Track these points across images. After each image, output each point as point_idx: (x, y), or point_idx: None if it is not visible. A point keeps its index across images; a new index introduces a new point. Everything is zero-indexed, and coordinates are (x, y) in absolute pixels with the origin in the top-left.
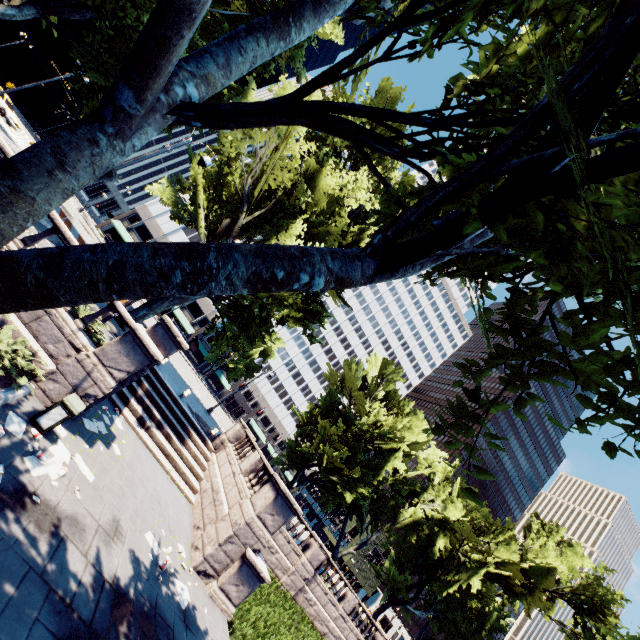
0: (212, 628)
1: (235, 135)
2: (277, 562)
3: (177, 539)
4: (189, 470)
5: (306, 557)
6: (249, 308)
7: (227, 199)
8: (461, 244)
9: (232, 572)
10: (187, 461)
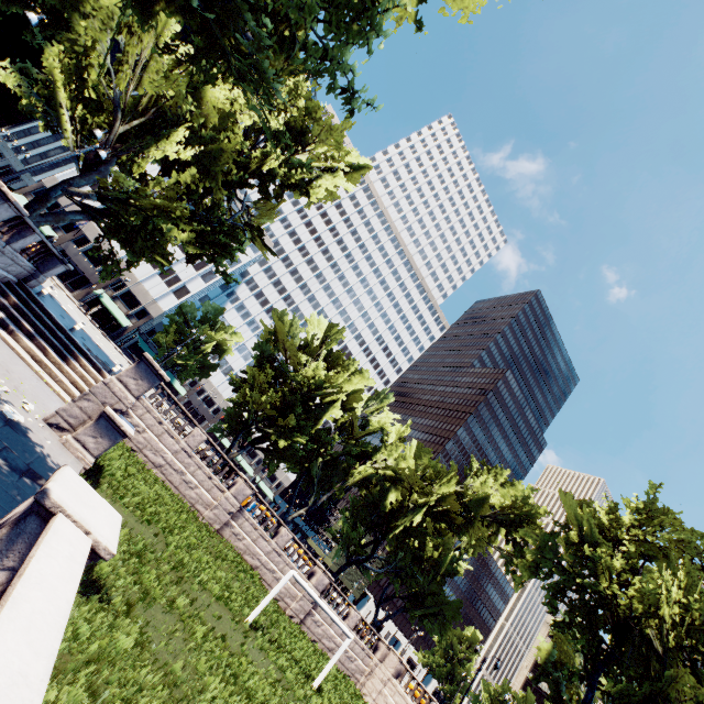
0: (53, 452)
1: (93, 24)
2: (197, 497)
3: (26, 399)
4: (72, 385)
5: (230, 492)
6: (139, 230)
7: (91, 96)
8: None
9: (88, 424)
10: (69, 375)
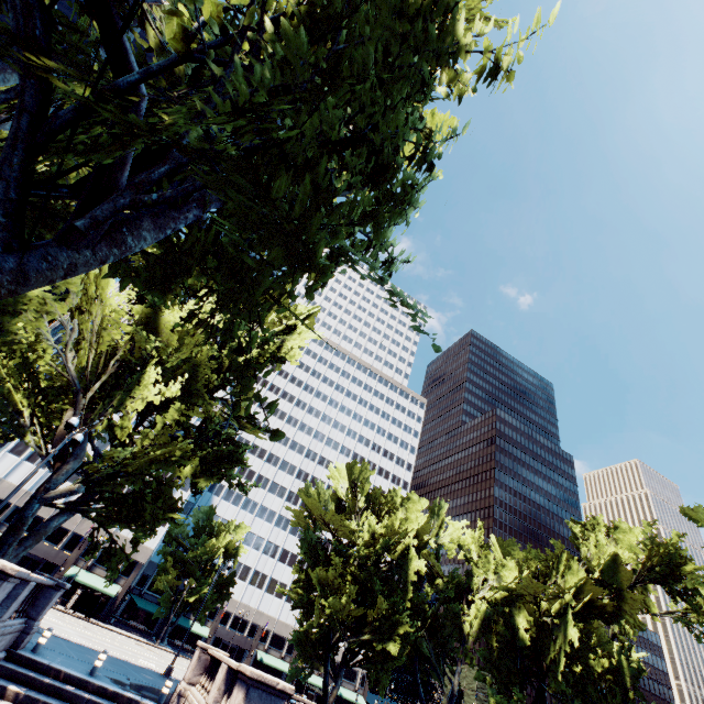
0: None
1: (30, 319)
2: None
3: None
4: None
5: None
6: (139, 493)
7: (47, 386)
8: (141, 226)
9: None
10: None
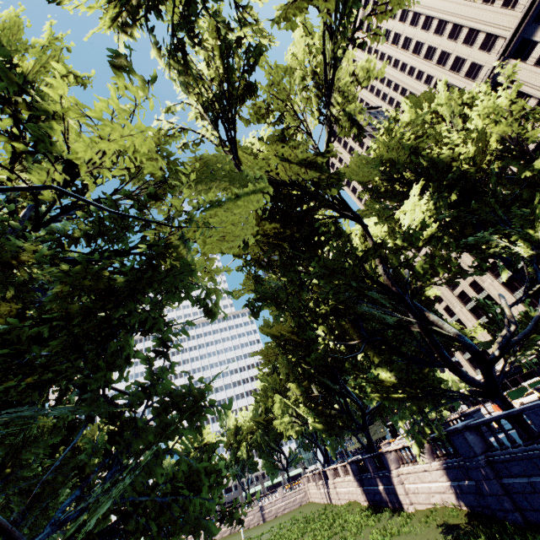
0: None
1: None
2: None
3: None
4: None
5: None
6: None
7: None
8: None
9: None
10: None
